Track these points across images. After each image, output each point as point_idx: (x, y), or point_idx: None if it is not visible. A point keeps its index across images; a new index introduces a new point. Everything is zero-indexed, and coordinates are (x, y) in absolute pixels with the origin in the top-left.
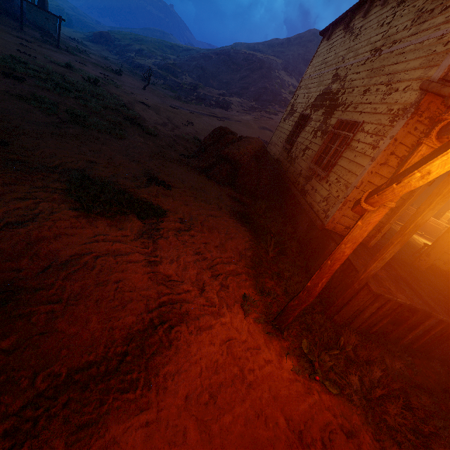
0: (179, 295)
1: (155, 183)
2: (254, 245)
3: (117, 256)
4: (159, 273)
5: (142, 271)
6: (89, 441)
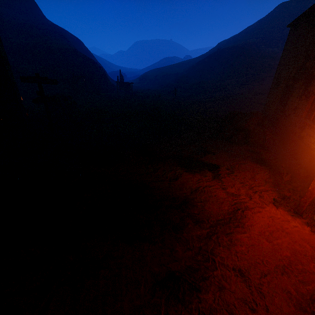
0: (241, 200)
1: (206, 153)
2: (271, 175)
3: (209, 186)
4: (228, 192)
5: (221, 191)
6: (231, 237)
